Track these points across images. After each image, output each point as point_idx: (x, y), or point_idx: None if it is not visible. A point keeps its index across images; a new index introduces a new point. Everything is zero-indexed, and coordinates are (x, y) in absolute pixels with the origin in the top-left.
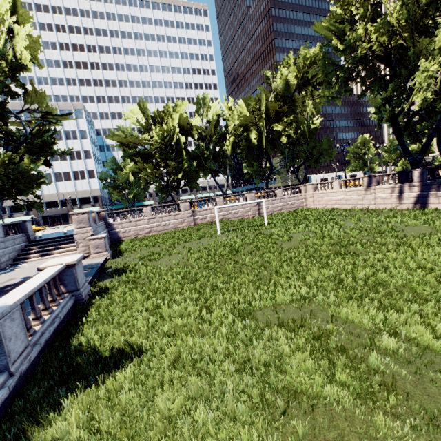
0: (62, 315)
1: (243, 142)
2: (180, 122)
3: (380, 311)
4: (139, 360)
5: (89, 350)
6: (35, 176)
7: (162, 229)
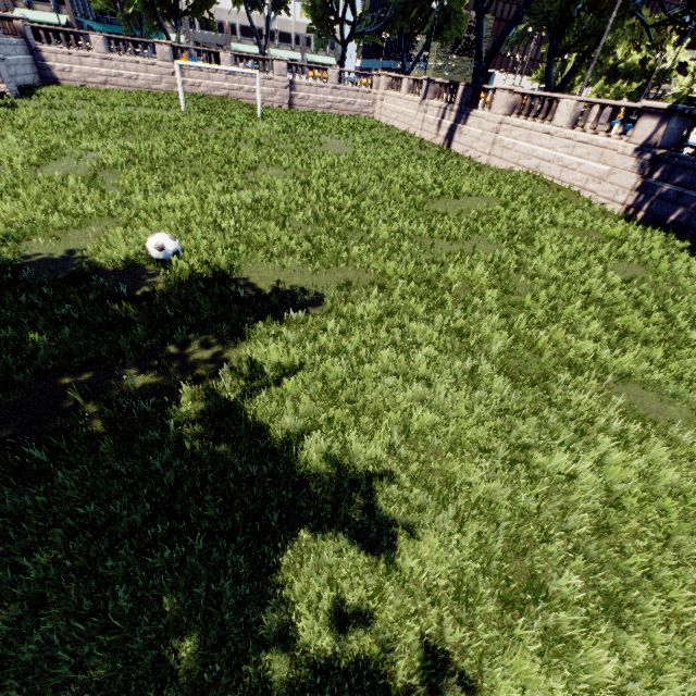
0: None
1: None
2: None
3: (134, 163)
4: None
5: None
6: None
7: (127, 85)
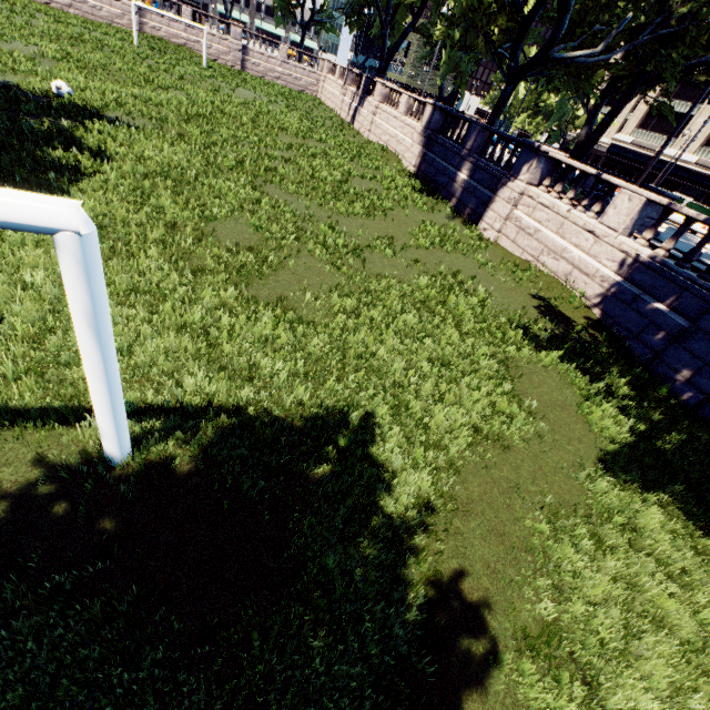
0: None
1: None
2: None
3: (68, 61)
4: None
5: None
6: None
7: (91, 13)
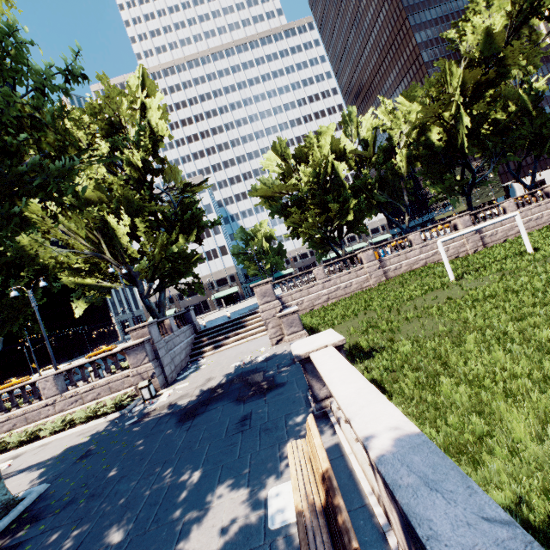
0: None
1: (421, 152)
2: (333, 148)
3: None
4: None
5: None
6: (191, 255)
7: (343, 293)
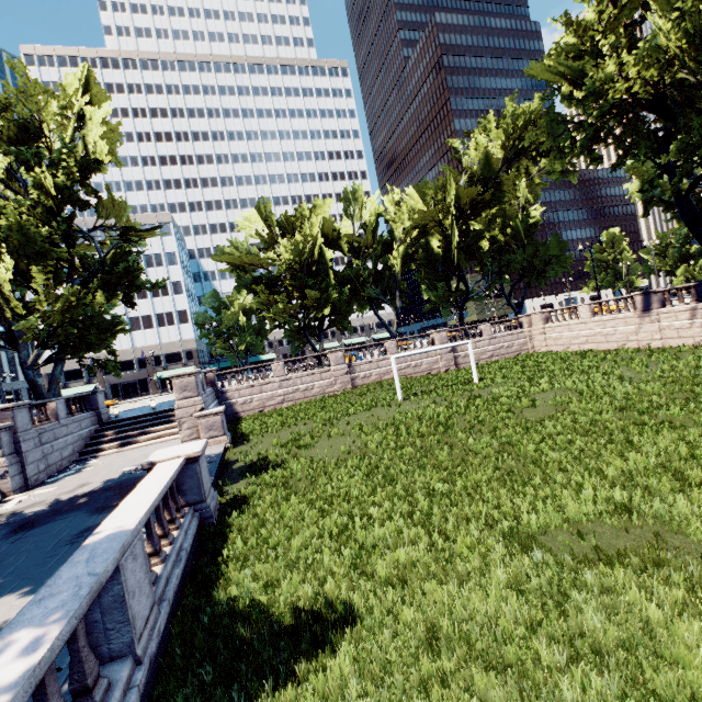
0: (188, 545)
1: (420, 254)
2: (323, 228)
3: None
4: (357, 632)
5: (252, 612)
6: (111, 321)
7: (302, 397)
